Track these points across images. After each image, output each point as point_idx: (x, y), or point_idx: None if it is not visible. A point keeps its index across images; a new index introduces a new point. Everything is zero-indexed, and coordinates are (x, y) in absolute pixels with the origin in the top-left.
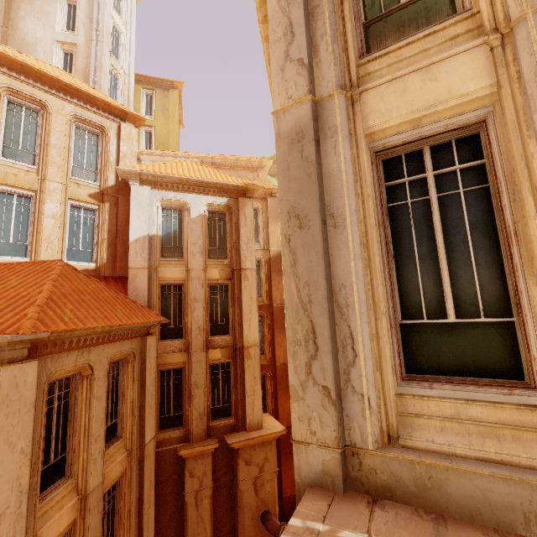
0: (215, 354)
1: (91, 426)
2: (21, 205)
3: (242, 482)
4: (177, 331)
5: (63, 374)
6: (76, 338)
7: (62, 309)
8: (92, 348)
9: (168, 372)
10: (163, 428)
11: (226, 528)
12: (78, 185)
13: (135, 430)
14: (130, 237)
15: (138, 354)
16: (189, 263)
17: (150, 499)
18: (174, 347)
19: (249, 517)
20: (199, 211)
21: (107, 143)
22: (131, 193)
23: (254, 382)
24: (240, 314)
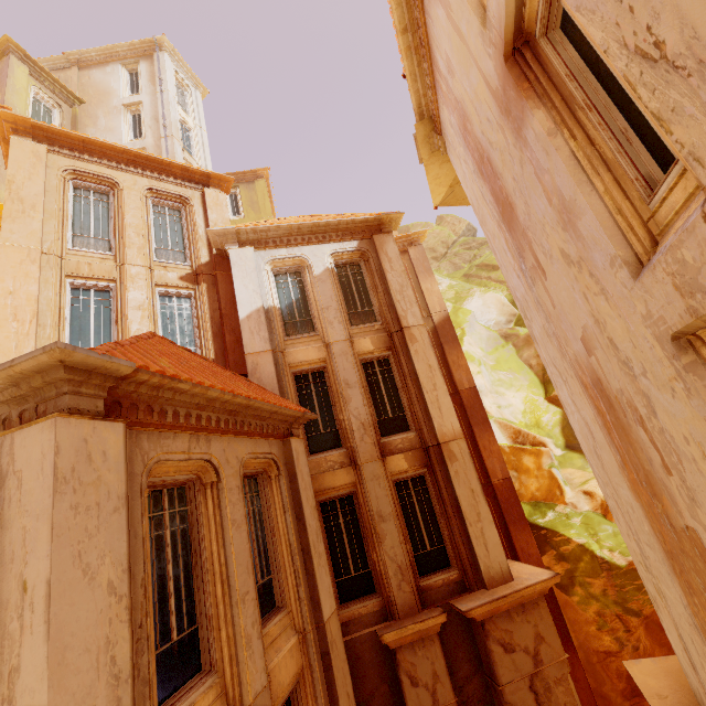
0: (397, 463)
1: (232, 573)
2: (100, 302)
3: (508, 688)
4: (331, 438)
5: (172, 473)
6: (184, 410)
7: (155, 358)
8: (212, 437)
9: (332, 505)
10: (344, 600)
11: None
12: (165, 269)
13: (303, 595)
14: (240, 314)
15: (282, 465)
16: (326, 336)
17: None
18: (333, 462)
19: None
20: (323, 265)
21: (192, 214)
22: (230, 259)
23: (473, 498)
24: (419, 394)
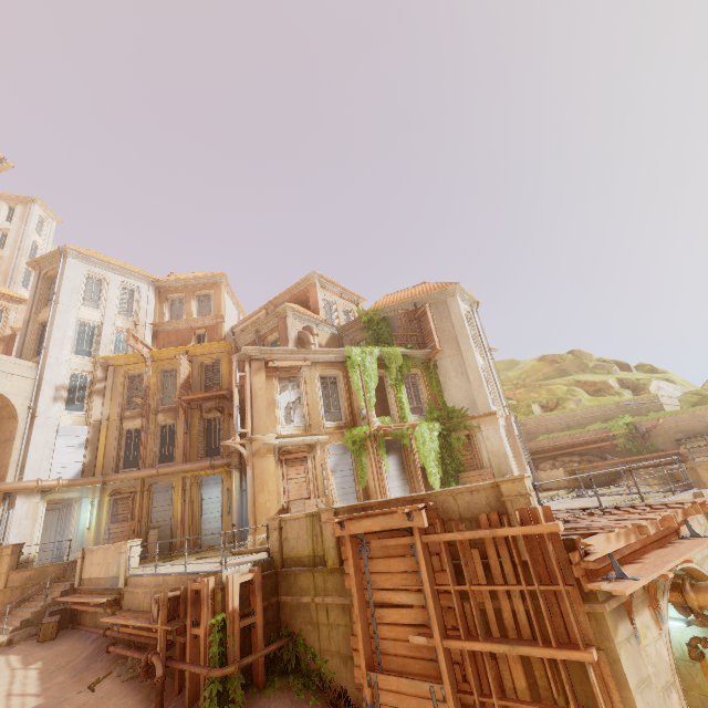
0: None
1: None
2: None
3: None
4: None
5: None
6: None
7: None
8: None
9: None
10: None
11: None
12: None
13: None
14: None
15: None
16: None
17: None
18: None
19: None
20: None
21: (9, 314)
22: (17, 338)
23: None
24: None
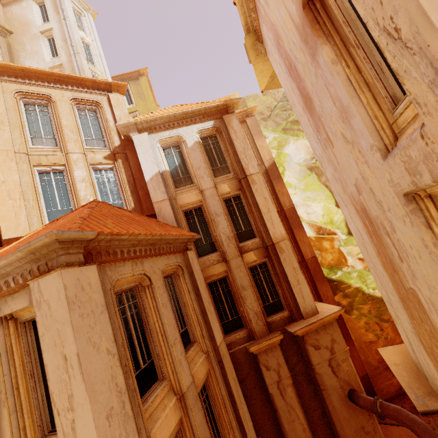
0: (250, 257)
1: (166, 330)
2: (58, 180)
3: (317, 367)
4: (210, 247)
5: (125, 284)
6: (126, 249)
7: (104, 222)
8: (143, 260)
9: (214, 284)
10: (227, 332)
11: (317, 412)
12: (93, 153)
13: (205, 334)
14: (145, 178)
15: (184, 267)
16: (200, 186)
17: (239, 395)
18: (213, 260)
19: (336, 398)
20: (193, 140)
21: (104, 113)
22: (134, 142)
23: (295, 272)
24: (259, 216)
